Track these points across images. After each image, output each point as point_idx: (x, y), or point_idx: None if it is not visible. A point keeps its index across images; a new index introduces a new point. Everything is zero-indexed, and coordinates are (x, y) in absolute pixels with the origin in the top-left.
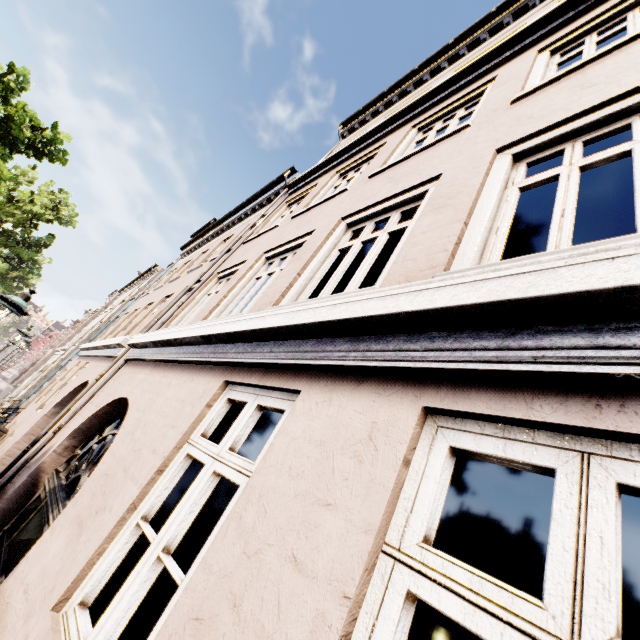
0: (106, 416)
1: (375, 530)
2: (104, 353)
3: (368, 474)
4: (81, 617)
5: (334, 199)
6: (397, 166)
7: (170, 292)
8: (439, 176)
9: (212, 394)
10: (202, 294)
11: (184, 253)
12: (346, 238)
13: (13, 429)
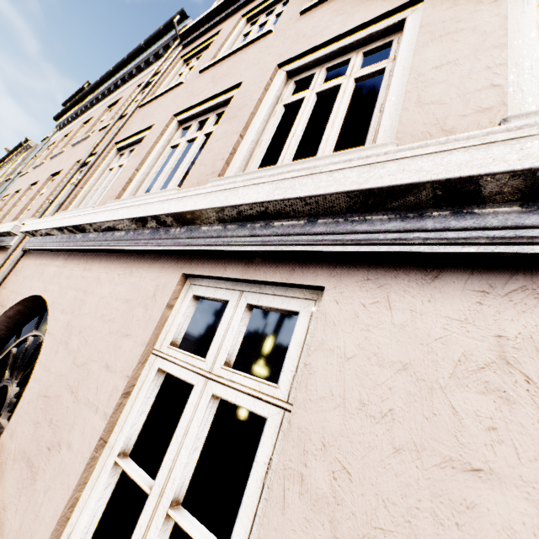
0: (18, 316)
1: None
2: None
3: (537, 423)
4: None
5: (255, 44)
6: None
7: (56, 169)
8: None
9: (170, 292)
10: (102, 169)
11: (60, 124)
12: (289, 90)
13: None
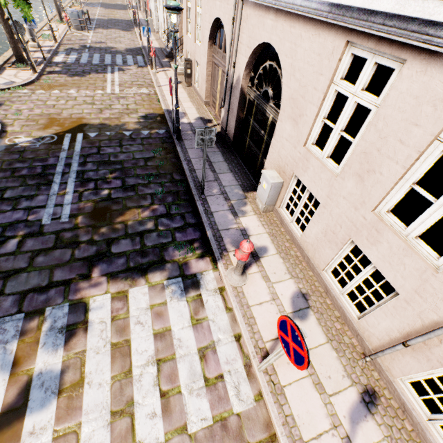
0: (257, 52)
1: (434, 136)
2: None
3: (437, 115)
4: (315, 148)
5: None
6: None
7: None
8: None
9: (340, 53)
10: None
11: None
12: None
13: (192, 58)
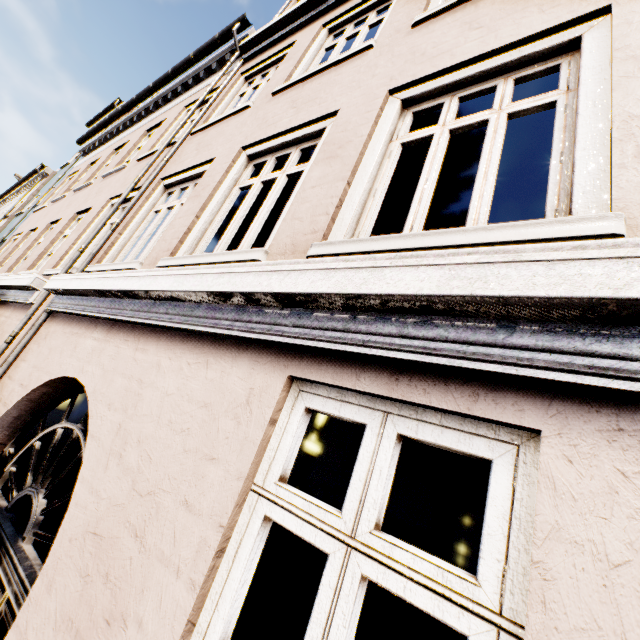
0: (42, 399)
1: None
2: (3, 296)
3: None
4: None
5: (350, 62)
6: (469, 4)
7: (83, 206)
8: (600, 11)
9: (273, 401)
10: (145, 211)
11: (84, 149)
12: (407, 124)
13: None
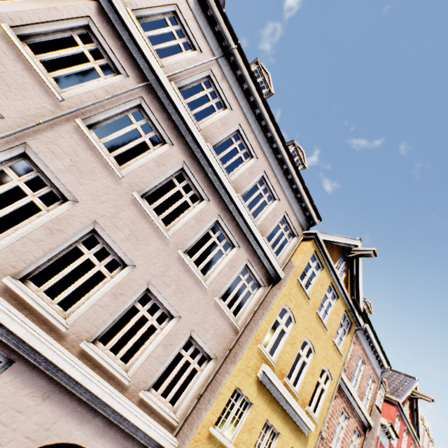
0: None
1: None
2: None
3: None
4: None
5: None
6: None
7: None
8: None
9: None
10: None
11: None
12: None
13: None
